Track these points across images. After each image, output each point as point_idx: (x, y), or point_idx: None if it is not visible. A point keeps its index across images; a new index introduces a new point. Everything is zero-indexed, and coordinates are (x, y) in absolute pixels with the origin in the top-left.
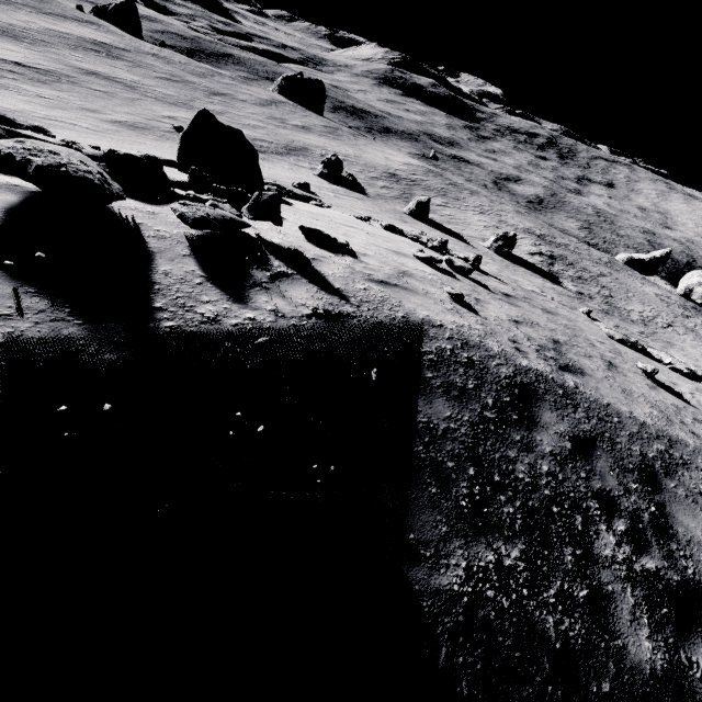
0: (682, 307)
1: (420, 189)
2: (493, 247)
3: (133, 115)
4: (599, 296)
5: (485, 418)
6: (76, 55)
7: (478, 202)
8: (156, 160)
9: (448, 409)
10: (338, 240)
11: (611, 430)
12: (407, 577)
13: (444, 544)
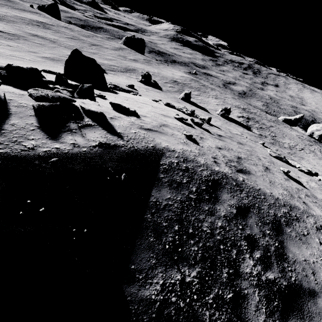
0: (309, 141)
1: (187, 87)
2: (220, 114)
3: (53, 54)
4: (269, 136)
5: (189, 198)
6: (28, 27)
7: (215, 93)
8: (36, 70)
9: (169, 194)
10: (130, 109)
11: (259, 202)
12: (124, 292)
13: (152, 270)
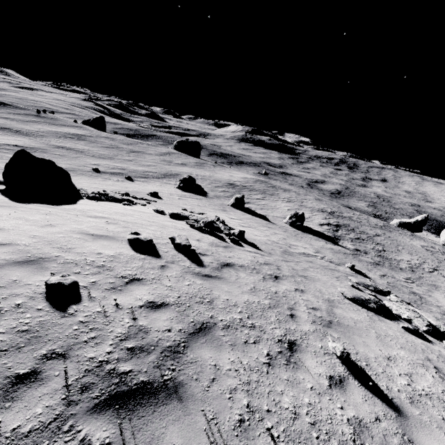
0: None
1: (248, 190)
2: (288, 222)
3: (70, 164)
4: (373, 251)
5: None
6: (58, 140)
7: (288, 195)
8: None
9: None
10: None
11: None
12: None
13: None
